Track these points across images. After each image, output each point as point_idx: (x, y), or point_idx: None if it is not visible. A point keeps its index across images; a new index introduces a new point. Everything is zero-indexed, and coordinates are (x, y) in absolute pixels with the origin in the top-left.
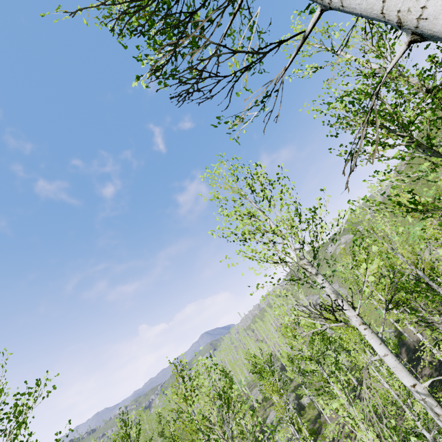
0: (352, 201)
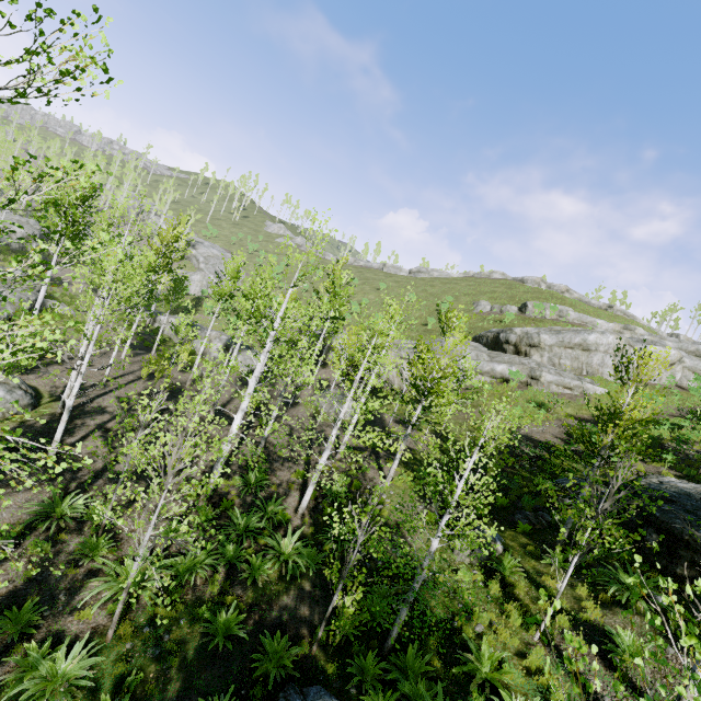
0: None
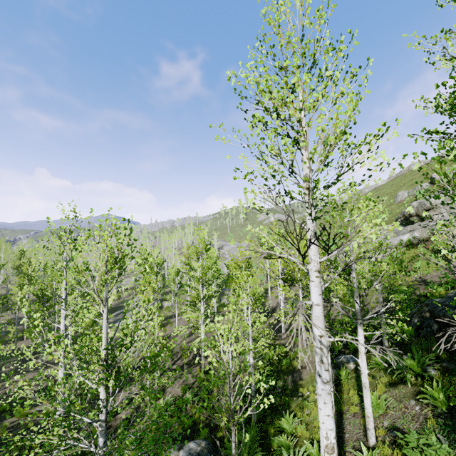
0: (421, 153)
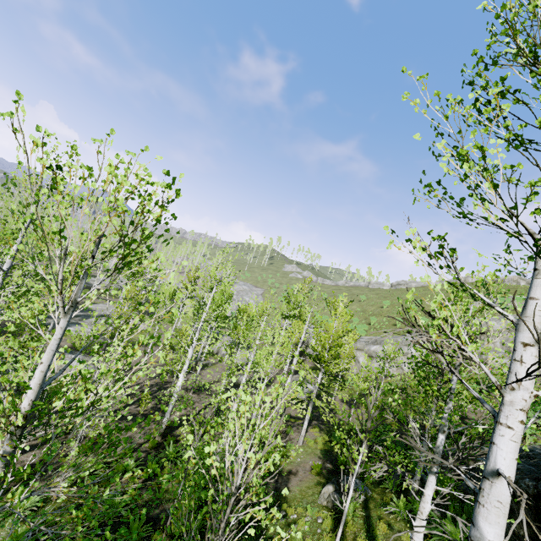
0: None
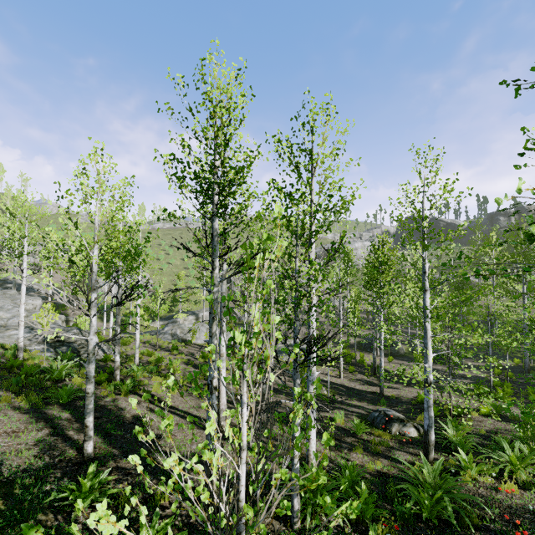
0: None
